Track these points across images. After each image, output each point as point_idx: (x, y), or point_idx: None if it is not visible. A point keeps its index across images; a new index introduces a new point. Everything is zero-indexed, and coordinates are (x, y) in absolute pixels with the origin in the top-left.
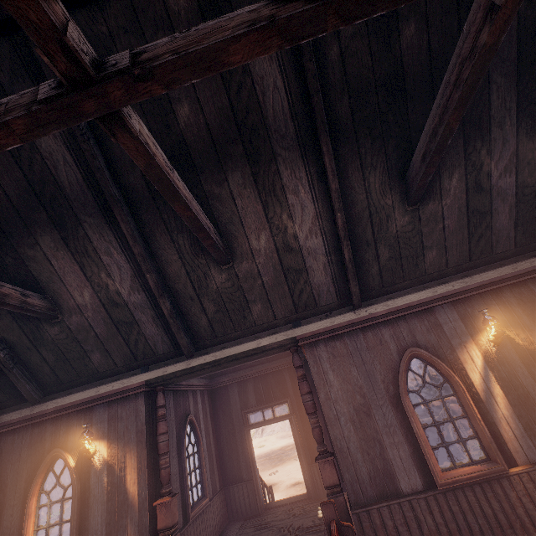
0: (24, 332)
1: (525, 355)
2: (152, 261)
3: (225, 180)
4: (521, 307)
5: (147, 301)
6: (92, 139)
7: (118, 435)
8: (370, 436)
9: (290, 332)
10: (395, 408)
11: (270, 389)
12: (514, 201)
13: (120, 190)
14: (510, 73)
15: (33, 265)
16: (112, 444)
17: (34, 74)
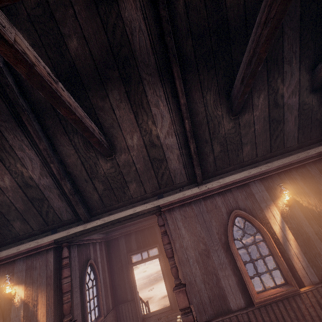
0: None
1: (306, 212)
2: (55, 155)
3: (107, 96)
4: (303, 181)
5: (53, 184)
6: (2, 62)
7: (33, 281)
8: (209, 272)
9: (155, 202)
10: (226, 251)
11: (146, 238)
12: (297, 113)
13: (27, 102)
14: (296, 27)
15: None
16: (28, 287)
17: None
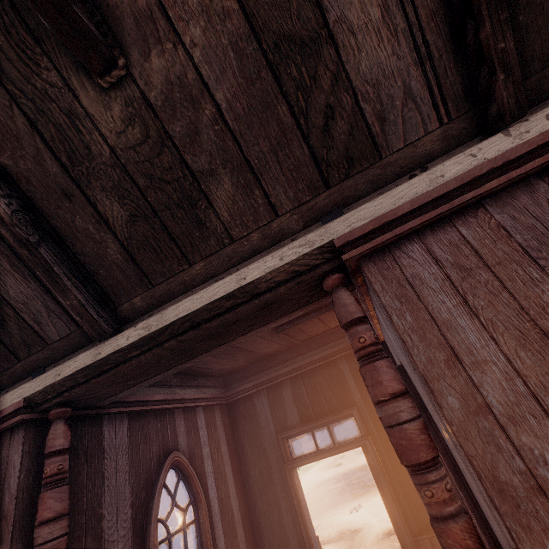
0: None
1: None
2: None
3: None
4: None
5: None
6: None
7: None
8: None
9: (315, 234)
10: None
11: (321, 394)
12: None
13: None
14: None
15: None
16: None
17: None
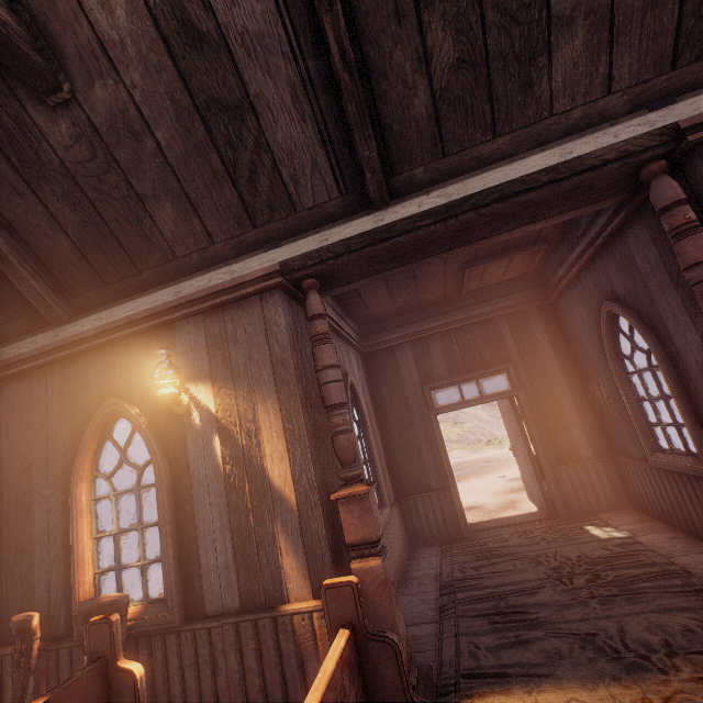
0: None
1: None
2: None
3: None
4: None
5: (278, 28)
6: None
7: (233, 373)
8: None
9: (657, 114)
10: None
11: (474, 350)
12: None
13: None
14: None
15: None
16: (223, 389)
17: None
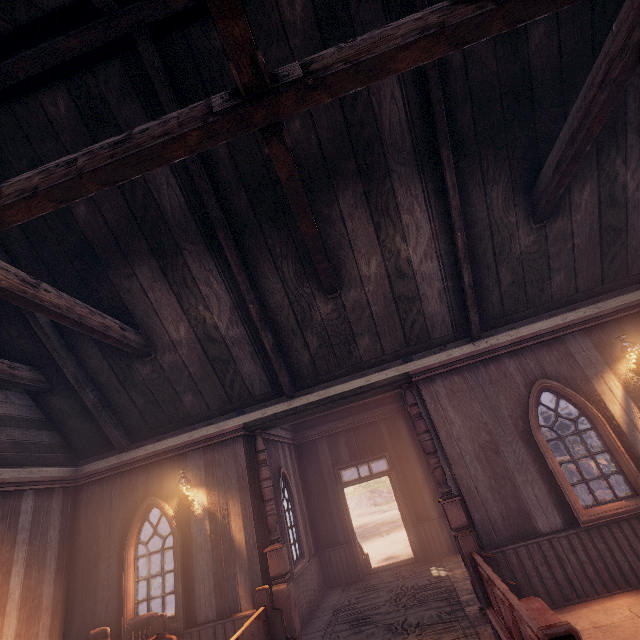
0: (114, 372)
1: None
2: (253, 291)
3: (335, 200)
4: None
5: (246, 336)
6: (199, 160)
7: (217, 482)
8: (500, 475)
9: (401, 367)
10: (526, 444)
11: (365, 442)
12: None
13: (223, 214)
14: None
15: (128, 297)
16: (212, 491)
17: (143, 94)
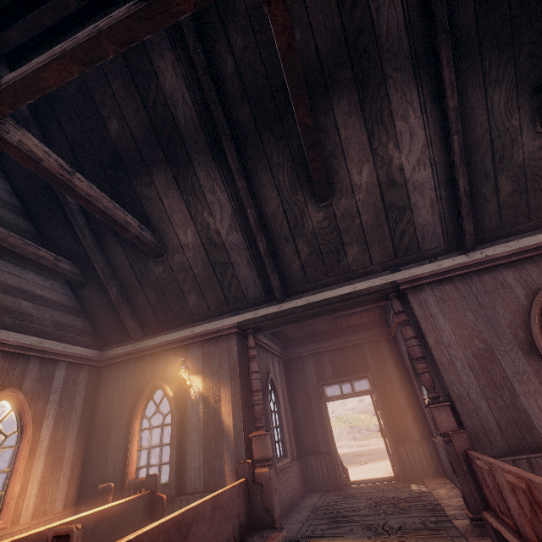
0: (134, 271)
1: None
2: (252, 198)
3: (330, 109)
4: None
5: (243, 242)
6: (209, 74)
7: (212, 371)
8: (496, 383)
9: (389, 276)
10: (528, 354)
11: (349, 362)
12: None
13: (228, 126)
14: None
15: (147, 204)
16: (207, 378)
17: None
